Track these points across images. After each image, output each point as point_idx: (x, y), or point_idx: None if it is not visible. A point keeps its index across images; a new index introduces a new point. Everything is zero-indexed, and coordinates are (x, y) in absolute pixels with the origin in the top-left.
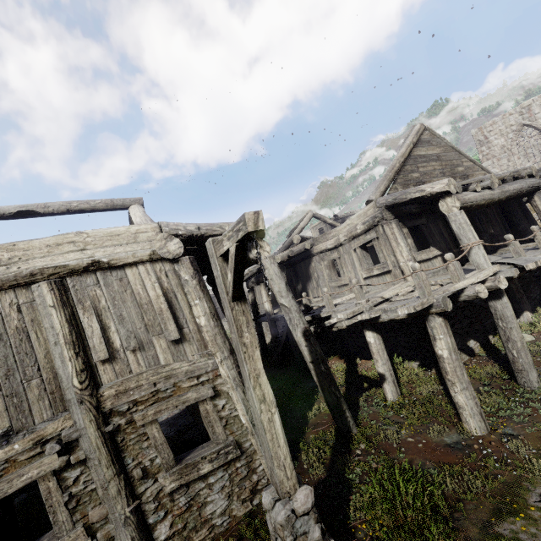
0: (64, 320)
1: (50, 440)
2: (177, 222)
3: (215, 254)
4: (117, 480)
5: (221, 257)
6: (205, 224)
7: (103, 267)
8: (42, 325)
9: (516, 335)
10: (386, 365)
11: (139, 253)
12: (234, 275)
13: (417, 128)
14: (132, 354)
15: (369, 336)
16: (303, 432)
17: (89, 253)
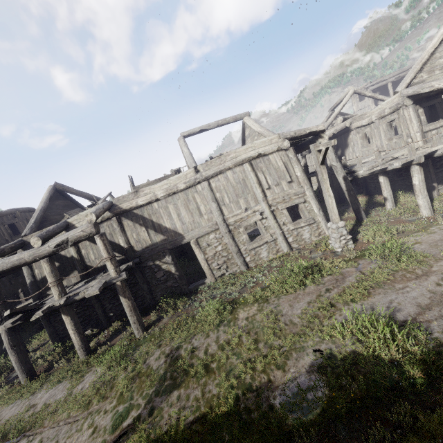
0: (254, 176)
1: (256, 212)
2: (286, 132)
3: (314, 150)
4: (276, 224)
5: (316, 150)
6: (297, 131)
7: (262, 156)
8: (248, 178)
9: None
10: (389, 193)
11: (273, 148)
12: (323, 157)
13: None
14: (275, 187)
15: (381, 179)
16: None
17: (257, 151)
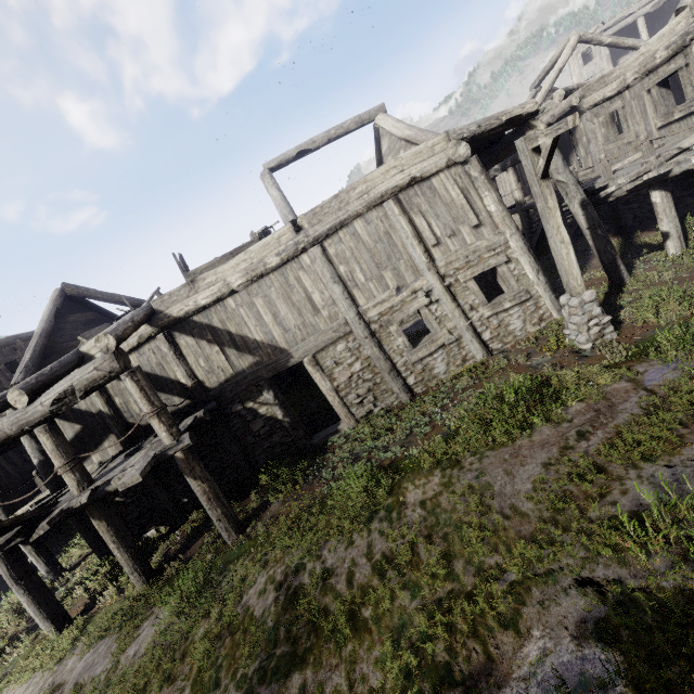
0: (407, 223)
1: (418, 291)
2: (461, 127)
3: (526, 149)
4: (458, 310)
5: (530, 150)
6: (483, 120)
7: (418, 181)
8: (395, 228)
9: None
10: (672, 223)
11: (439, 163)
12: (546, 161)
13: None
14: (449, 239)
15: (655, 197)
16: None
17: (407, 172)
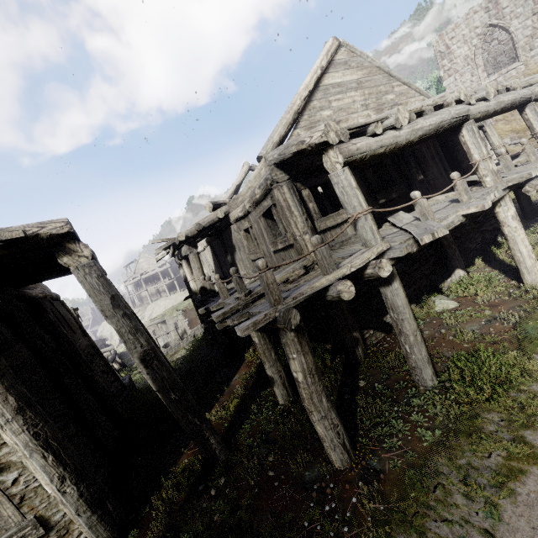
0: None
1: None
2: None
3: None
4: None
5: None
6: None
7: None
8: None
9: (408, 328)
10: (274, 367)
11: None
12: None
13: (328, 44)
14: None
15: (253, 336)
16: (181, 453)
17: None
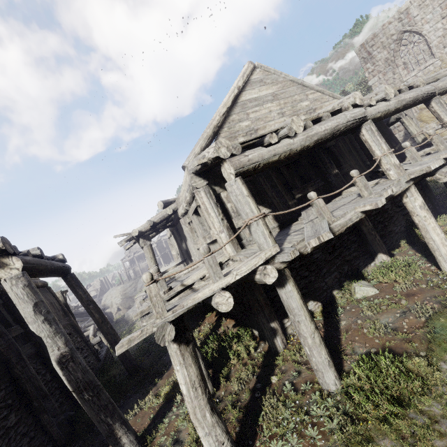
0: None
1: None
2: None
3: None
4: None
5: None
6: None
7: None
8: None
9: (304, 330)
10: None
11: None
12: None
13: (244, 68)
14: None
15: None
16: (108, 445)
17: None
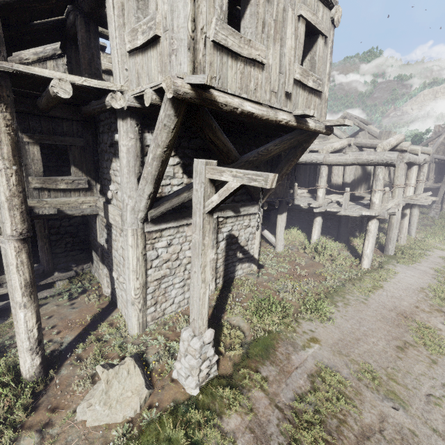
0: None
1: None
2: None
3: None
4: None
5: None
6: None
7: None
8: None
9: None
10: None
11: None
12: None
13: None
14: None
15: None
16: None
17: None
